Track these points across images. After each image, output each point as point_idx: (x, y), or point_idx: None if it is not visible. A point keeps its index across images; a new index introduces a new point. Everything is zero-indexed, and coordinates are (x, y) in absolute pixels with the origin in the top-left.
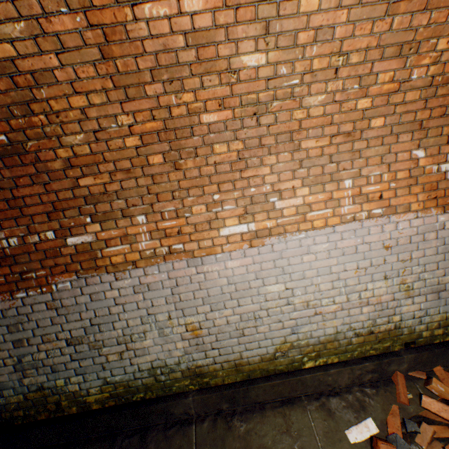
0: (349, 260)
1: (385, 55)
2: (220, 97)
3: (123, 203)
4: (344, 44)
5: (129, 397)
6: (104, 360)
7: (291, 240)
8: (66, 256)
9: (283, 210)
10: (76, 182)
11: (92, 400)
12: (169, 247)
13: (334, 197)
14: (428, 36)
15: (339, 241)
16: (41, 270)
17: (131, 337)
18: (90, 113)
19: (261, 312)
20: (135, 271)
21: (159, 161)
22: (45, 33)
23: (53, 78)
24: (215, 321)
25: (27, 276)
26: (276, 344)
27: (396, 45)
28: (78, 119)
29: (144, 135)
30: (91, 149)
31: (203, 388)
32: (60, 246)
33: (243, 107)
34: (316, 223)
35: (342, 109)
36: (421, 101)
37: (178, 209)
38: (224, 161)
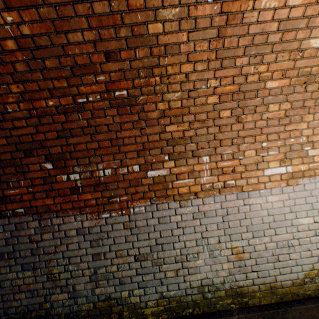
0: None
1: None
2: (284, 69)
3: (194, 146)
4: None
5: (179, 311)
6: (162, 275)
7: None
8: (144, 185)
9: (313, 157)
10: (163, 128)
11: (149, 312)
12: (224, 182)
13: None
14: None
15: None
16: (124, 196)
17: (186, 256)
18: (191, 77)
19: (293, 241)
20: (195, 200)
21: (227, 115)
22: (188, 17)
23: (177, 50)
24: (255, 247)
25: (112, 200)
26: (305, 271)
27: None
28: (180, 81)
29: (222, 95)
30: (181, 104)
31: (242, 307)
32: (141, 177)
33: (297, 77)
34: None
35: None
36: None
37: (234, 152)
38: (274, 117)
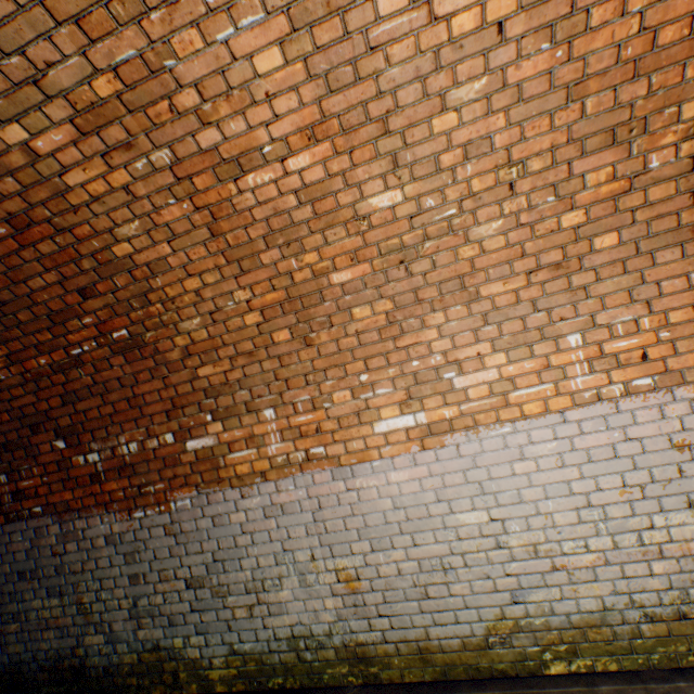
0: (602, 471)
1: (588, 149)
2: (351, 250)
3: (247, 393)
4: (512, 152)
5: (263, 680)
6: (229, 615)
7: (488, 437)
8: (185, 464)
9: (467, 391)
10: (195, 372)
11: (216, 676)
12: (306, 451)
13: (552, 364)
14: (657, 107)
15: (578, 437)
16: (160, 482)
17: (263, 583)
18: (205, 293)
19: (452, 558)
20: (264, 485)
21: (286, 337)
22: (157, 225)
23: (167, 265)
24: (379, 568)
25: (145, 489)
26: (487, 620)
27: (601, 132)
28: (193, 302)
29: (264, 308)
30: (209, 333)
31: (369, 684)
32: (180, 452)
33: (383, 257)
34: (527, 408)
35: (535, 233)
36: (682, 195)
37: (314, 398)
38: (368, 327)
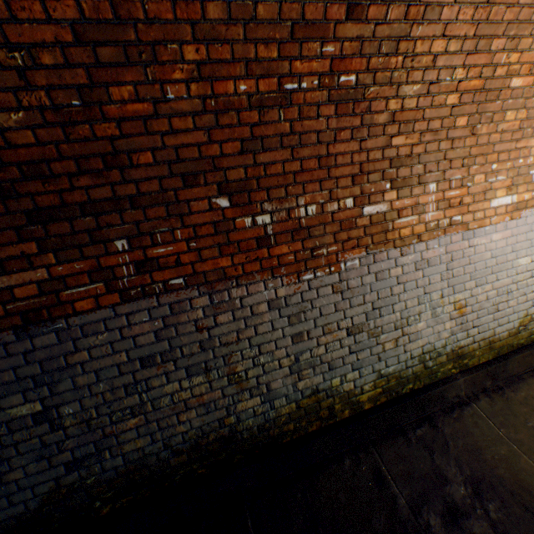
0: None
1: None
2: (533, 62)
3: (421, 168)
4: None
5: (398, 390)
6: (380, 349)
7: None
8: (359, 228)
9: None
10: (388, 140)
11: (365, 399)
12: (449, 219)
13: None
14: None
15: None
16: (332, 245)
17: (407, 320)
18: (438, 61)
19: (511, 286)
20: (418, 245)
21: (462, 124)
22: None
23: (437, 15)
24: (477, 298)
25: (317, 253)
26: (520, 318)
27: None
28: (425, 67)
29: (463, 93)
30: (416, 104)
31: (462, 370)
32: (355, 217)
33: None
34: None
35: None
36: None
37: (463, 178)
38: (508, 129)
